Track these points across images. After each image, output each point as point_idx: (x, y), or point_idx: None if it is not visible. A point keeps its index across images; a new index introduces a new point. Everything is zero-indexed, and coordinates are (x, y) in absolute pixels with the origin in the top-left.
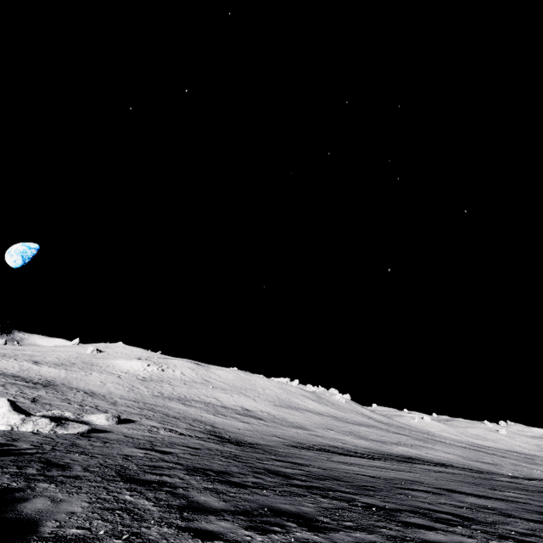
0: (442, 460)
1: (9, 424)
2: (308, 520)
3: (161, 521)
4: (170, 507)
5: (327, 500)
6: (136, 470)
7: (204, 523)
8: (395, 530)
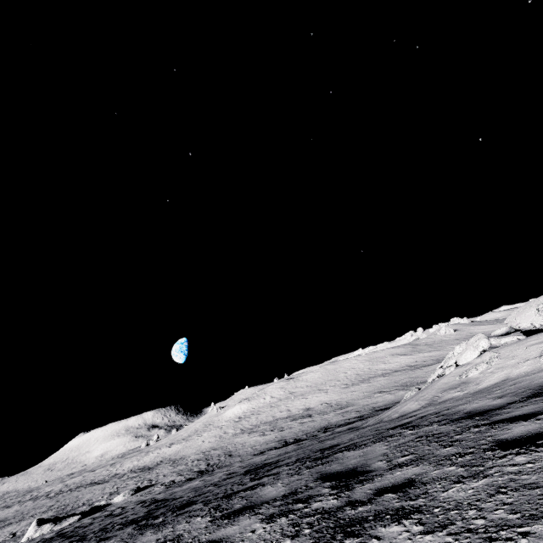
0: None
1: (28, 537)
2: None
3: None
4: None
5: None
6: None
7: None
8: None
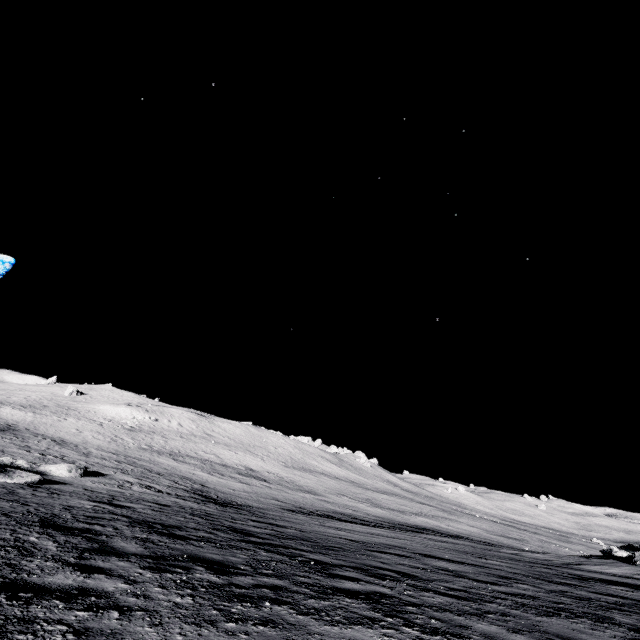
0: (462, 533)
1: None
2: (224, 566)
3: (52, 557)
4: (74, 549)
5: (270, 554)
6: (67, 518)
7: (100, 562)
8: (313, 579)
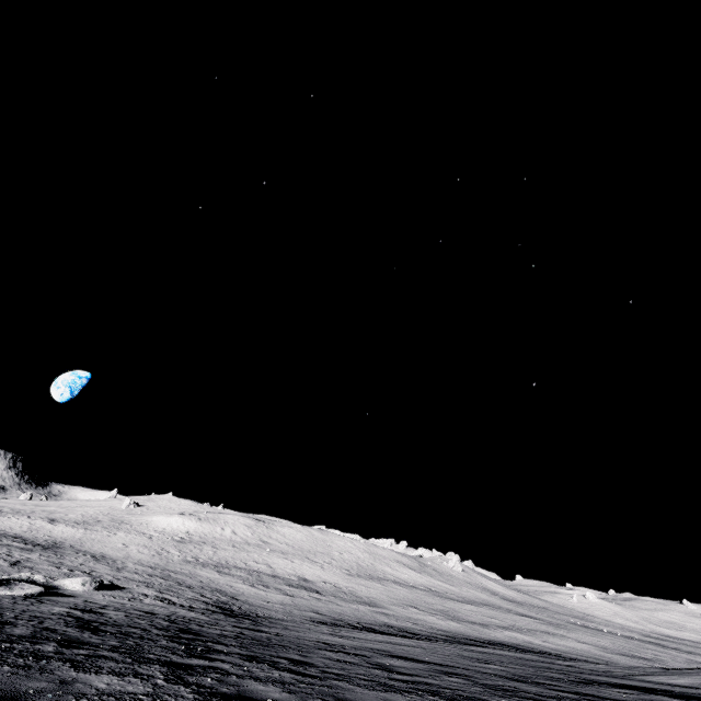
0: (559, 650)
1: None
2: (84, 645)
3: None
4: None
5: (169, 643)
6: (6, 616)
7: None
8: (163, 656)
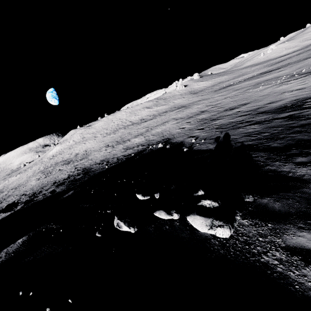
0: (133, 146)
1: None
2: None
3: None
4: None
5: None
6: None
7: None
8: None
